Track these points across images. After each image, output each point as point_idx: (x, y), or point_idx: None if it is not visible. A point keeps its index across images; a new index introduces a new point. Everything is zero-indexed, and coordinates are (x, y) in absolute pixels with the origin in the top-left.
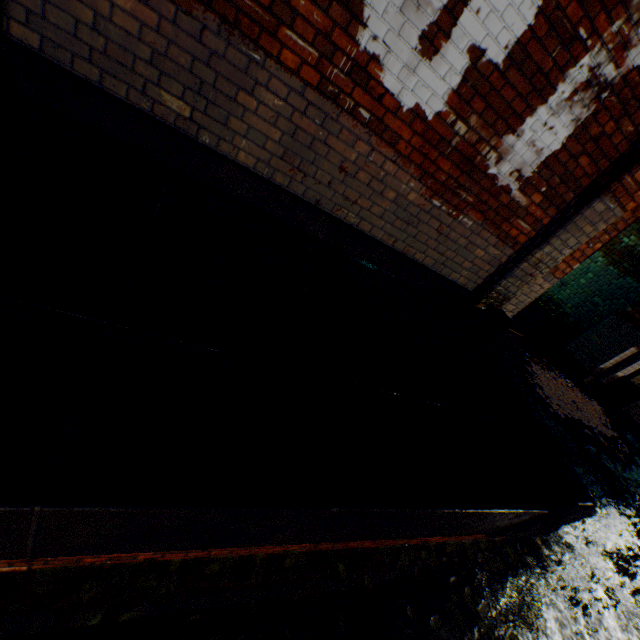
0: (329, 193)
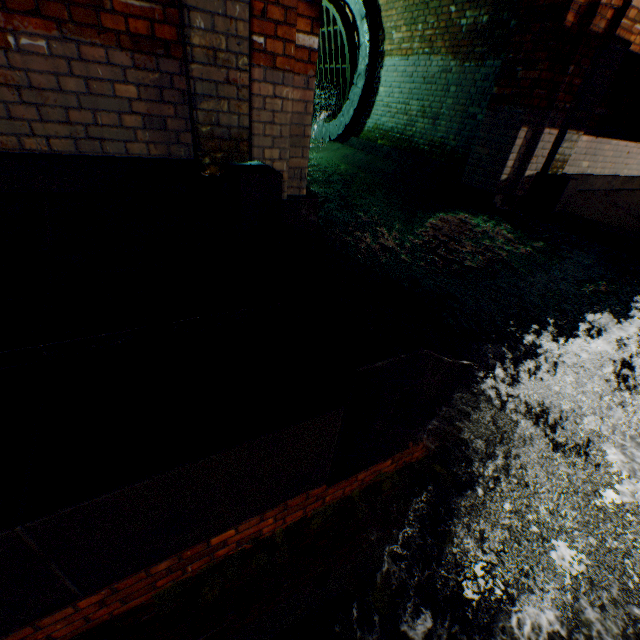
0: None
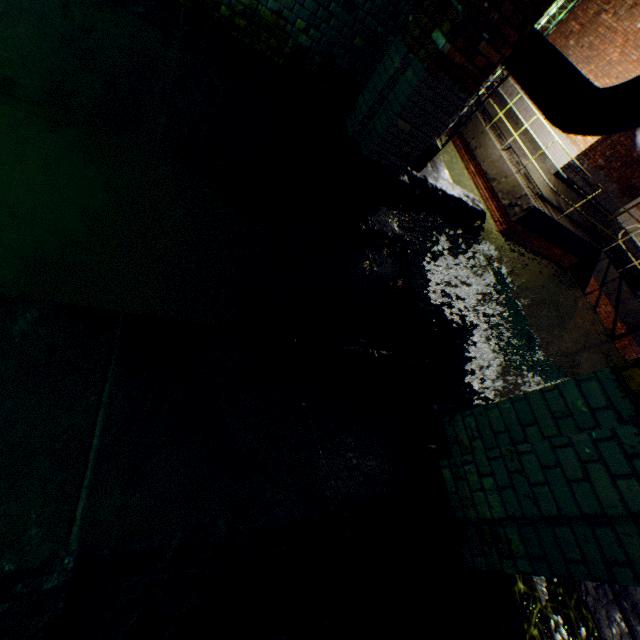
0: None
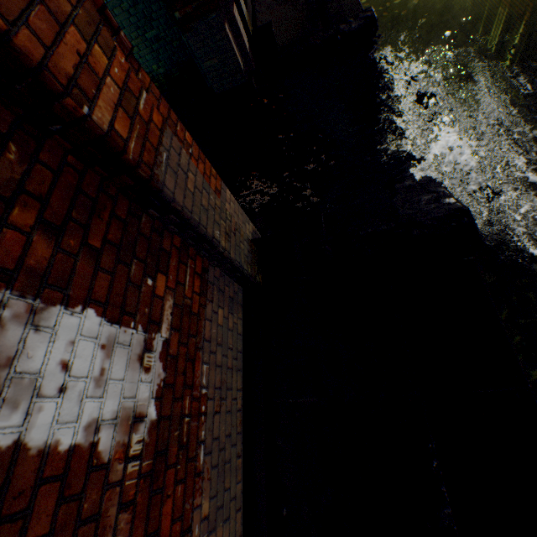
0: None
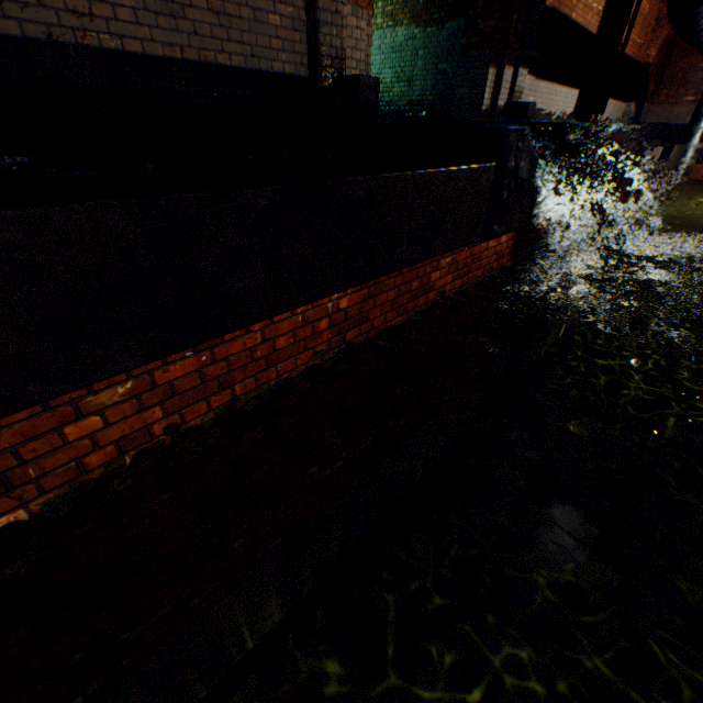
0: (52, 16)
